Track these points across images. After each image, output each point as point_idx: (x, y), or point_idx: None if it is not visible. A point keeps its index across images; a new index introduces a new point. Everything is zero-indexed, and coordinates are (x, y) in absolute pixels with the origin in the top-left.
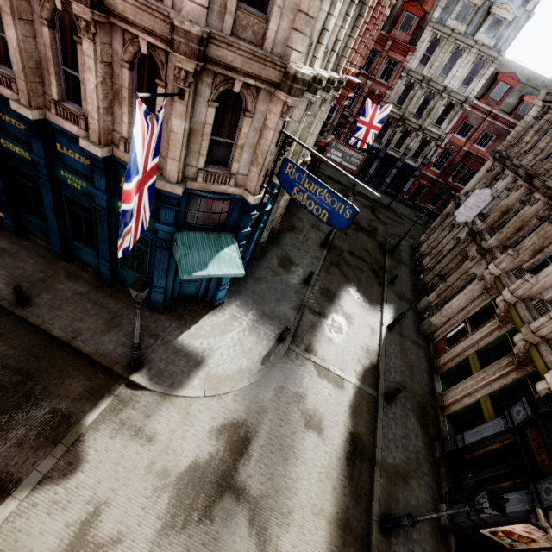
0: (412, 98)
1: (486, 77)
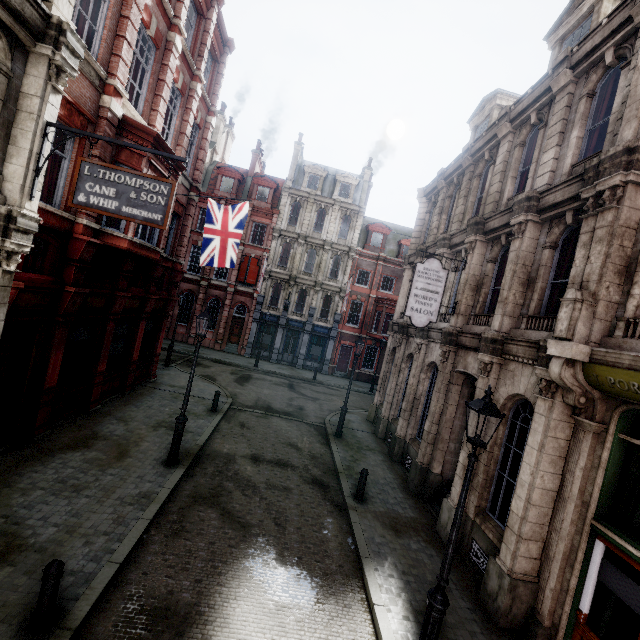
0: (295, 256)
1: (359, 227)
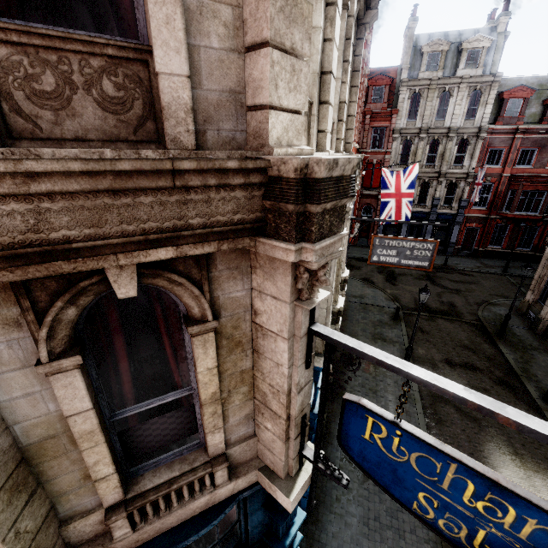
0: (416, 152)
1: (491, 101)
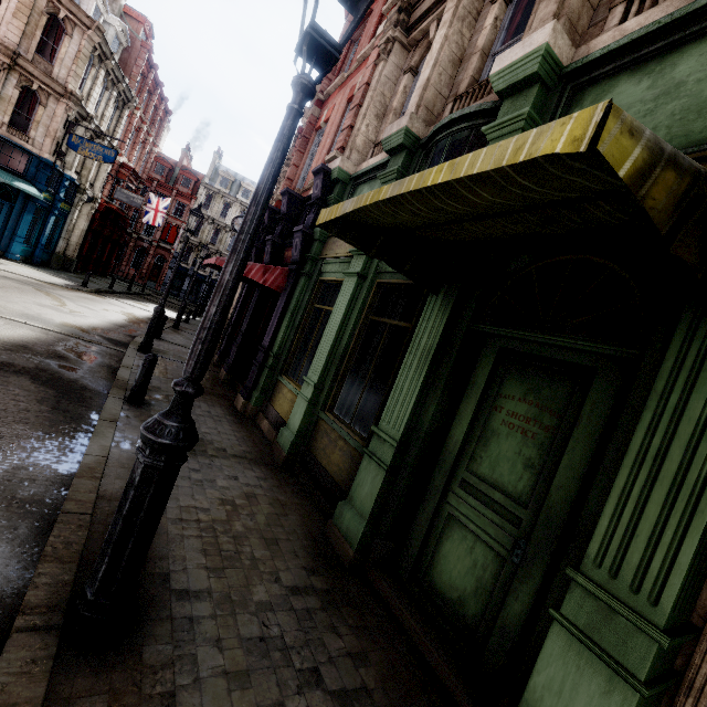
0: (205, 231)
1: None
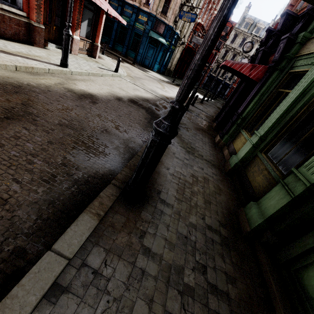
0: (228, 56)
1: (256, 47)
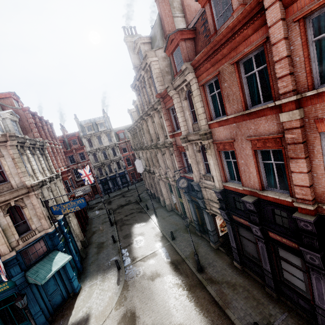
0: (99, 156)
1: (114, 135)
